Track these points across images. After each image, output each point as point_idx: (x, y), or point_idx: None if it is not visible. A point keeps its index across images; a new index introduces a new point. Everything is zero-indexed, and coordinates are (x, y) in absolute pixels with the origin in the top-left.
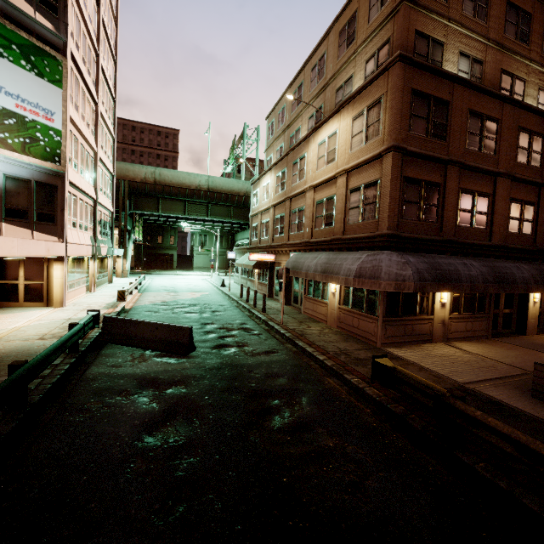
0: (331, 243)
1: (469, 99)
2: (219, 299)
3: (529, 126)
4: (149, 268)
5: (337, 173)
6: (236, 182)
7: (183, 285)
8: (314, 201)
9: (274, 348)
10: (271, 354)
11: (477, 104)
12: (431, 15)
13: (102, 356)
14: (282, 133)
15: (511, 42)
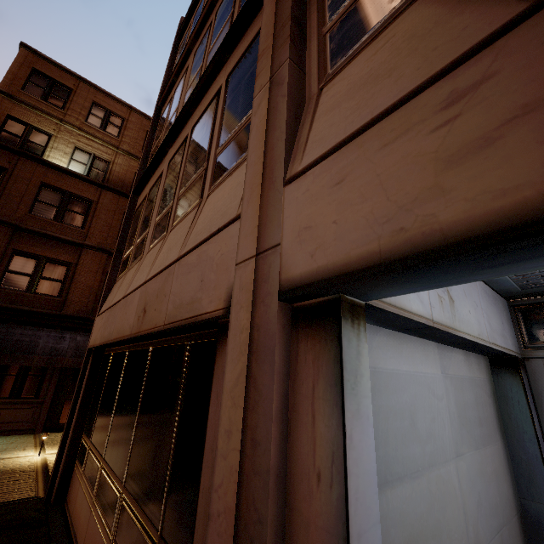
0: None
1: (46, 174)
2: None
3: None
4: None
5: None
6: None
7: None
8: None
9: None
10: None
11: (58, 181)
12: (36, 111)
13: None
14: None
15: None
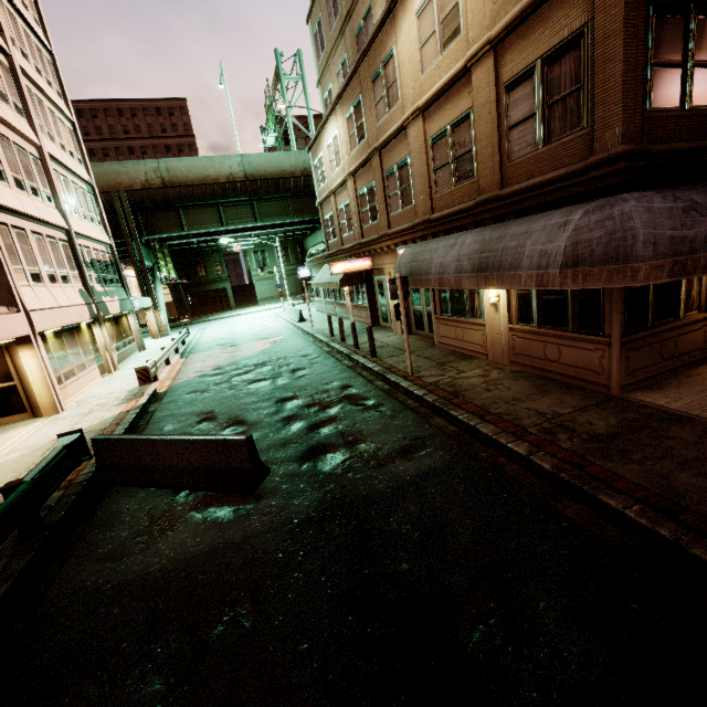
0: (477, 211)
1: None
2: (300, 345)
3: None
4: (199, 313)
5: (471, 58)
6: (285, 156)
7: (245, 331)
8: (427, 140)
9: (415, 435)
10: (414, 453)
11: None
12: None
13: (93, 528)
14: (340, 36)
15: None
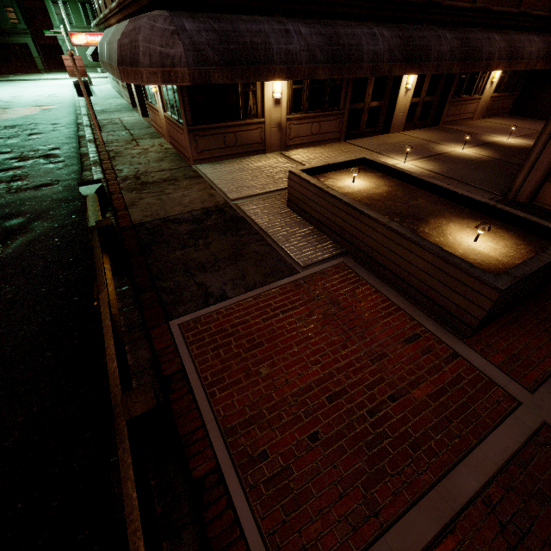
0: (128, 2)
1: None
2: (61, 115)
3: None
4: (1, 71)
5: None
6: None
7: (30, 96)
8: None
9: (59, 179)
10: (44, 187)
11: None
12: None
13: None
14: None
15: None
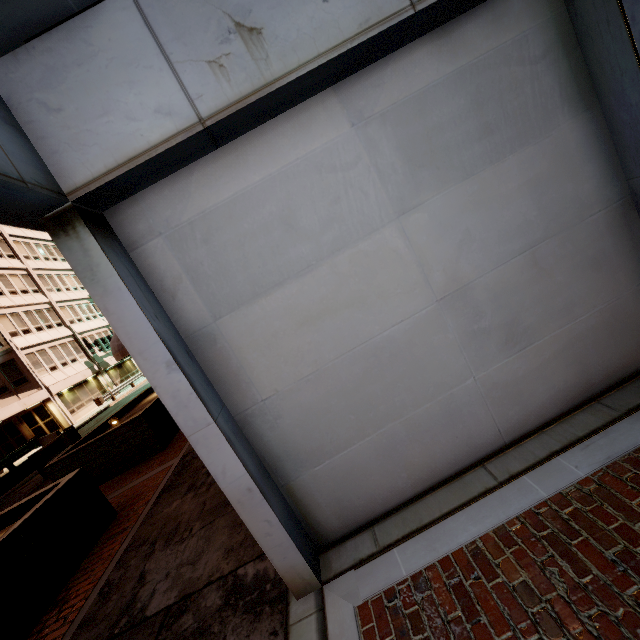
0: None
1: None
2: None
3: None
4: None
5: None
6: None
7: None
8: None
9: None
10: None
11: None
12: None
13: None
14: None
15: None
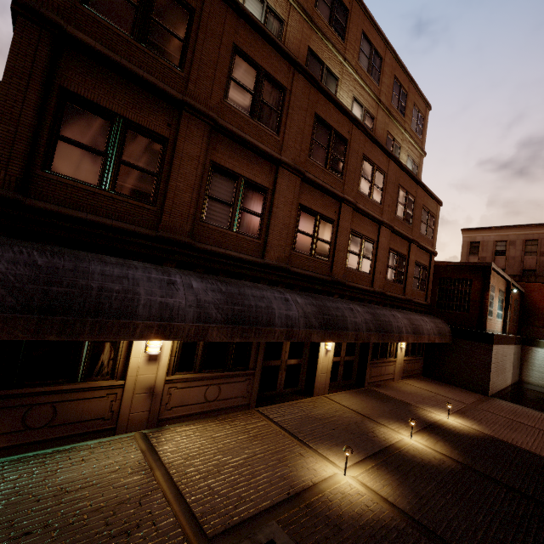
0: None
1: (237, 29)
2: None
3: (331, 120)
4: None
5: None
6: None
7: None
8: None
9: None
10: None
11: (251, 45)
12: None
13: None
14: None
15: (323, 24)
